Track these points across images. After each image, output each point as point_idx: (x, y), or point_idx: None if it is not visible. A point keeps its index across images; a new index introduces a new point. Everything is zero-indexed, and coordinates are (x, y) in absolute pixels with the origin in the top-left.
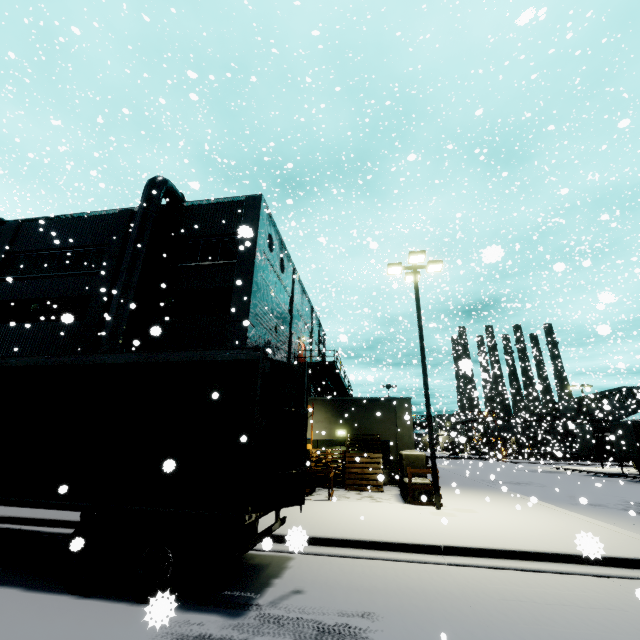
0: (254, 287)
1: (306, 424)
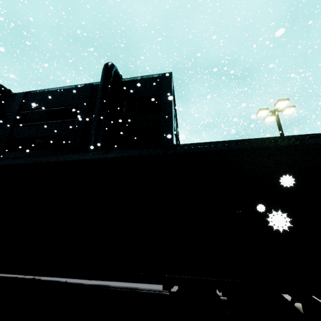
0: (173, 126)
1: None
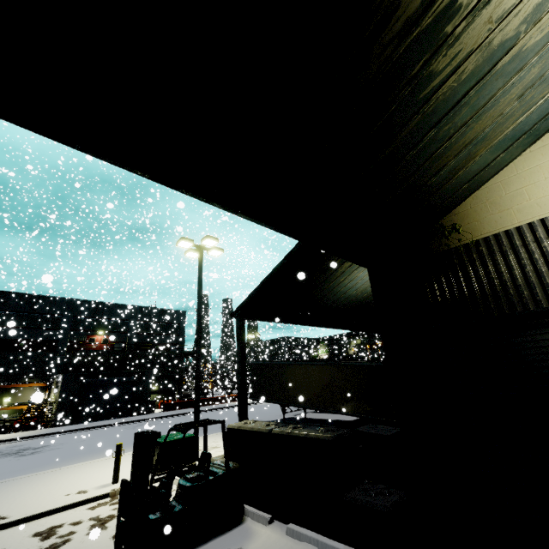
0: None
1: None
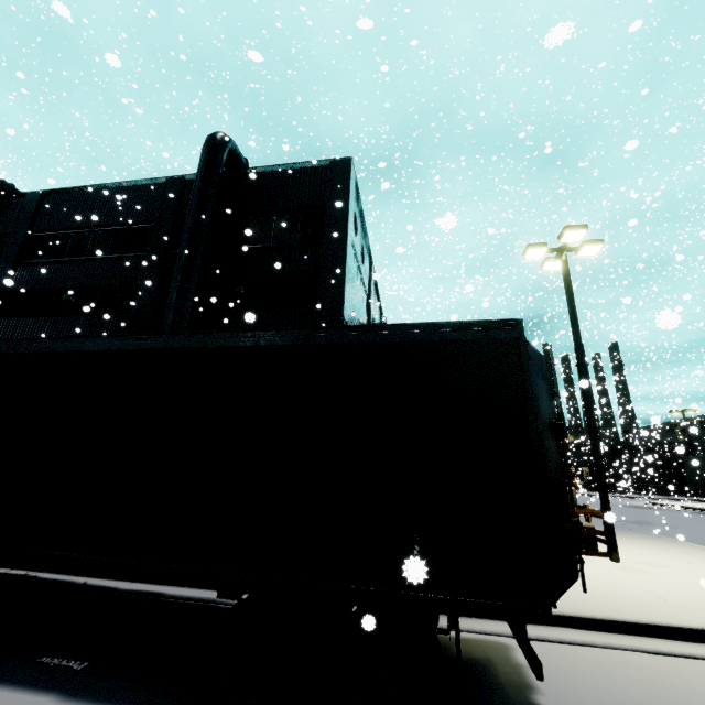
0: (347, 274)
1: (560, 448)
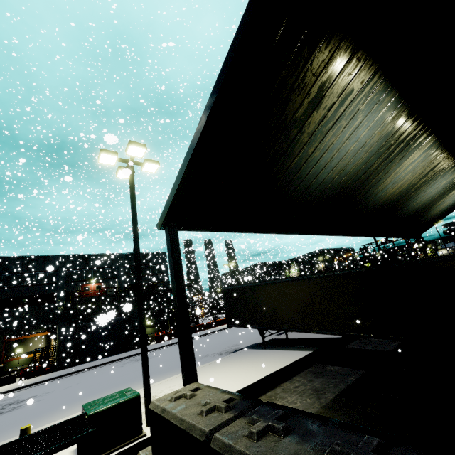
0: None
1: None
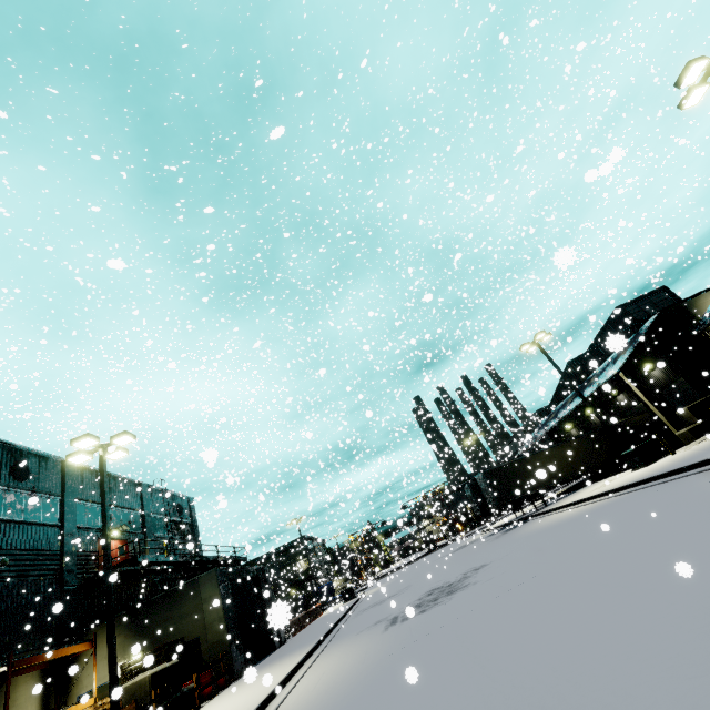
0: None
1: None
